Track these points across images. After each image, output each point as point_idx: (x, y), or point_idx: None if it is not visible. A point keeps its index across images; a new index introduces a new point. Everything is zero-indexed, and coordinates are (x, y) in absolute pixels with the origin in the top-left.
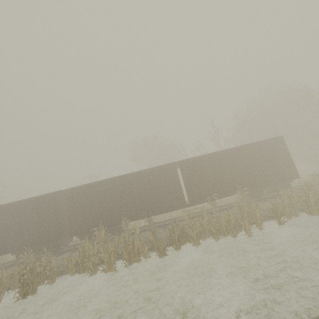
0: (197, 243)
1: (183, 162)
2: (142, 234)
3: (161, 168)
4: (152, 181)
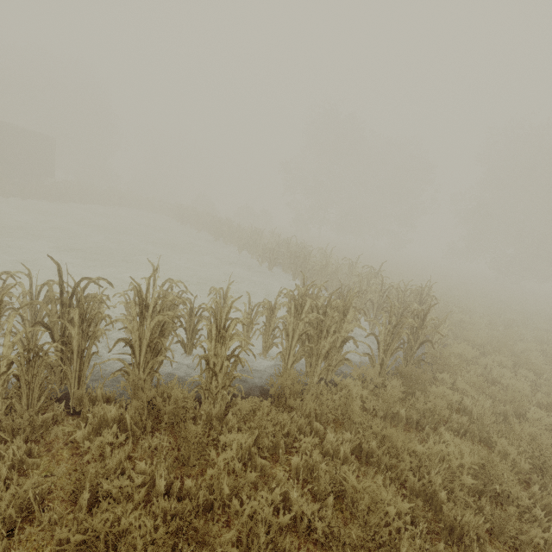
0: None
1: None
2: None
3: None
4: None
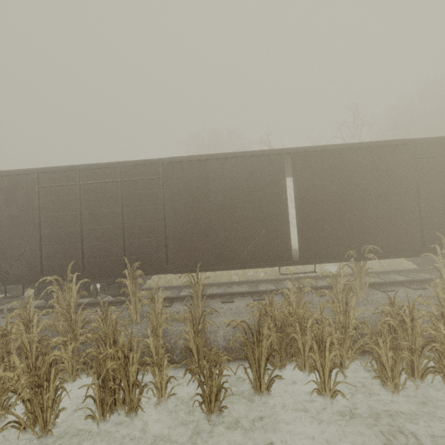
0: (327, 387)
1: (305, 153)
2: (172, 307)
3: (244, 159)
4: (216, 186)
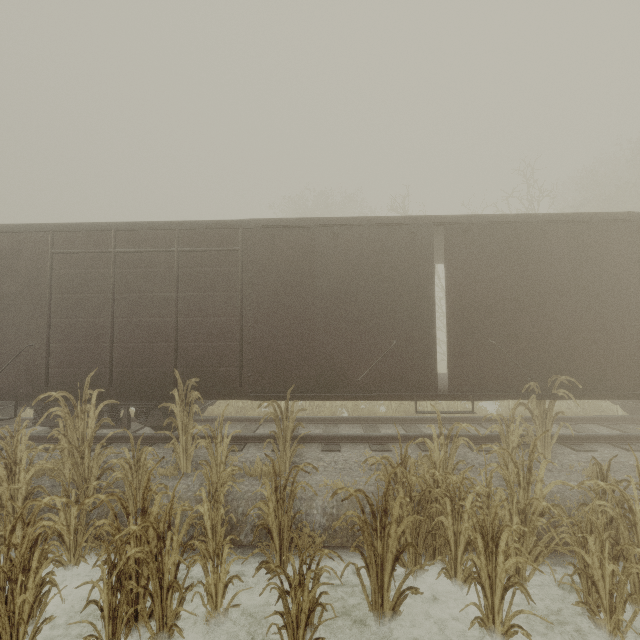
0: (497, 616)
1: (467, 224)
2: (244, 453)
3: (371, 228)
4: (325, 268)
